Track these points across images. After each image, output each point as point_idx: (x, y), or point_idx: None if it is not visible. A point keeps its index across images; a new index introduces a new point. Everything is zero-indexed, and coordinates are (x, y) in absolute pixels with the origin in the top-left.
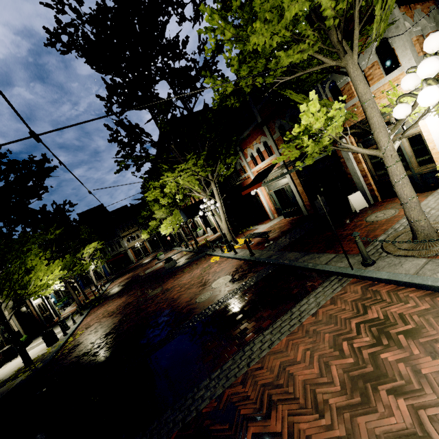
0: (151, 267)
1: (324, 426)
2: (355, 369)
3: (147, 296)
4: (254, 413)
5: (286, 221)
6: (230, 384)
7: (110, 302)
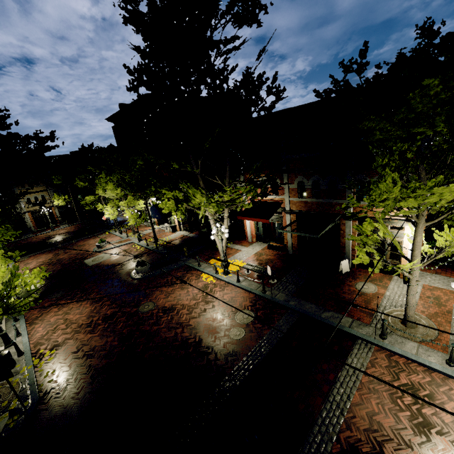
0: (92, 257)
1: None
2: (413, 419)
3: (138, 312)
4: (372, 450)
5: (271, 253)
6: (338, 429)
7: (62, 306)
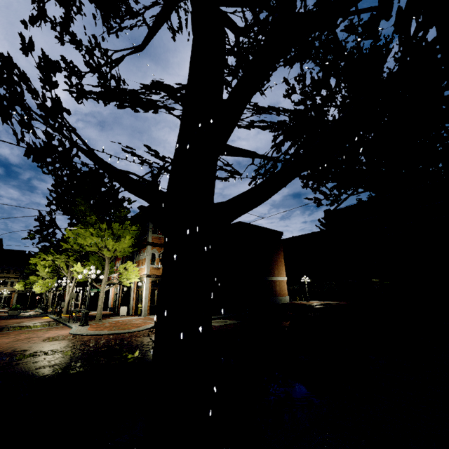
0: None
1: (4, 335)
2: (26, 333)
3: None
4: None
5: (106, 313)
6: None
7: None
